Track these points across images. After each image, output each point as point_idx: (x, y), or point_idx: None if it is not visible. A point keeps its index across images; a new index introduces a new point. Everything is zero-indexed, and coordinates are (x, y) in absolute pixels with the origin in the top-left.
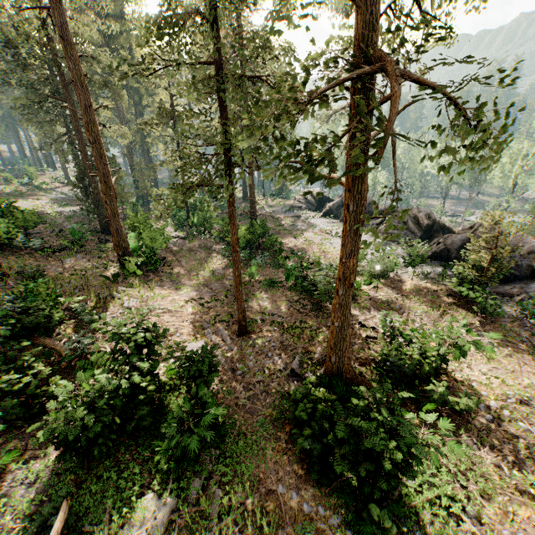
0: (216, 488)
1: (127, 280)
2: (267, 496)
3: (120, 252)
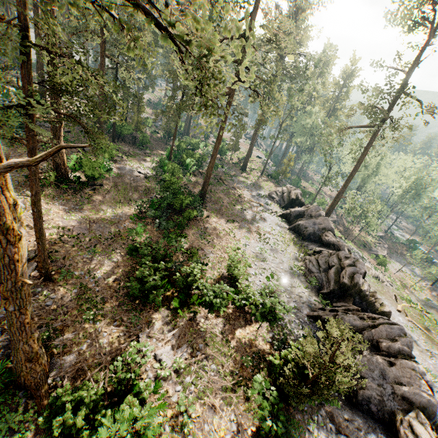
0: None
1: (46, 187)
2: None
3: (55, 165)
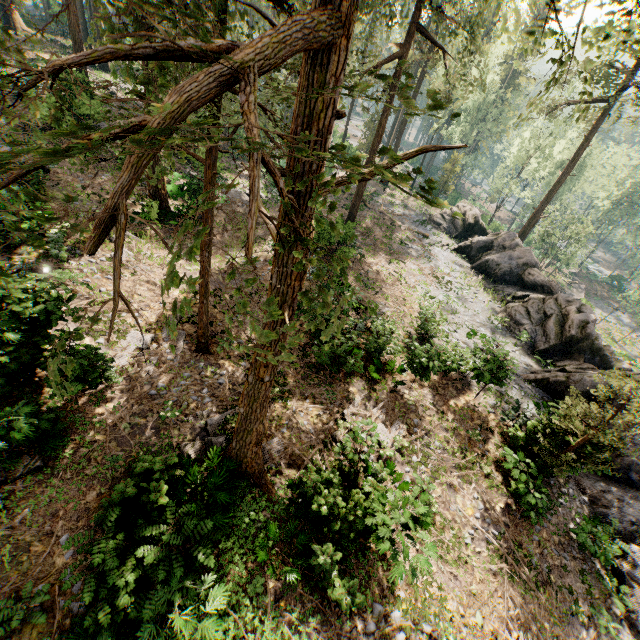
0: (3, 497)
1: (145, 225)
2: (45, 537)
3: (152, 190)
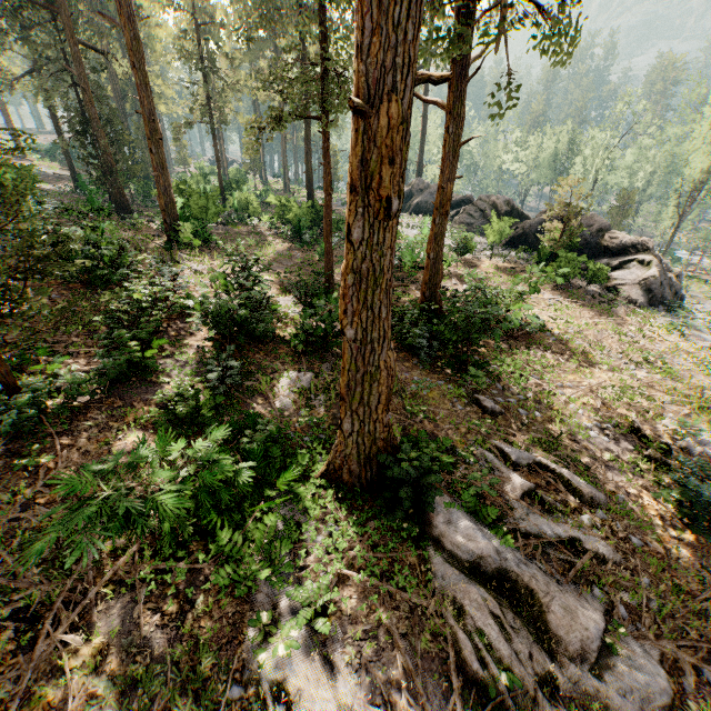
0: None
1: (181, 251)
2: None
3: (169, 219)
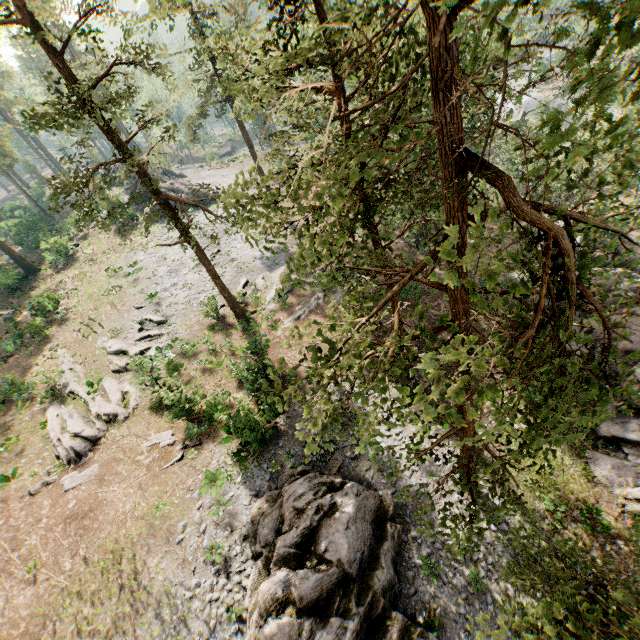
0: None
1: None
2: None
3: None
